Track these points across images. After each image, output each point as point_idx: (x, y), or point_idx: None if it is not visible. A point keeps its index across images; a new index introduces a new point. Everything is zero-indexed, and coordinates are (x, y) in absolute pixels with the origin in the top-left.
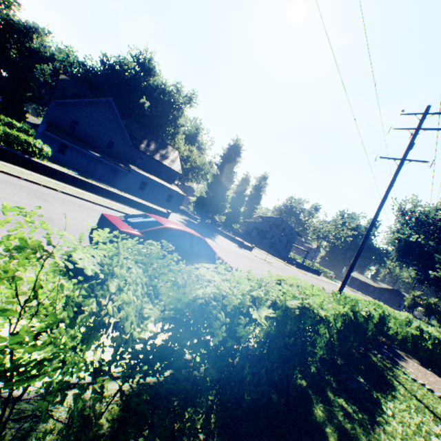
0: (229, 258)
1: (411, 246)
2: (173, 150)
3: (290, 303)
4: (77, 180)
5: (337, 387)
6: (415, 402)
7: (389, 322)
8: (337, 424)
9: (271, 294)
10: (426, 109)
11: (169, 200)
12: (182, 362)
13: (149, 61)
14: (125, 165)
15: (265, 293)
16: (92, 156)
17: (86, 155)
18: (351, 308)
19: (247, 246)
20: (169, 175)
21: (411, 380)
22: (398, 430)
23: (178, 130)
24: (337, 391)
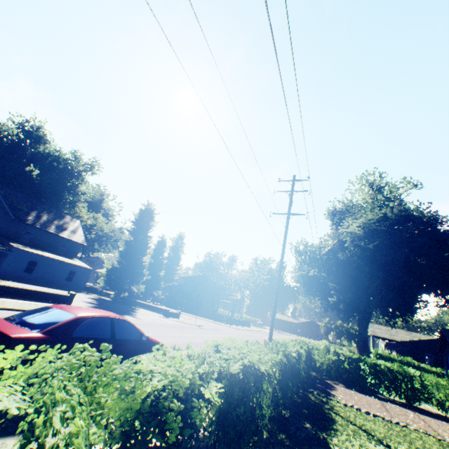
0: (156, 332)
1: (311, 280)
2: (73, 219)
3: (233, 368)
4: None
5: (291, 443)
6: (351, 427)
7: (314, 355)
8: None
9: (215, 364)
10: (294, 178)
11: (71, 277)
12: None
13: (38, 129)
14: (3, 243)
15: (209, 366)
16: None
17: None
18: (283, 352)
19: (174, 313)
20: (70, 248)
21: (344, 406)
22: None
23: (79, 198)
24: (292, 448)
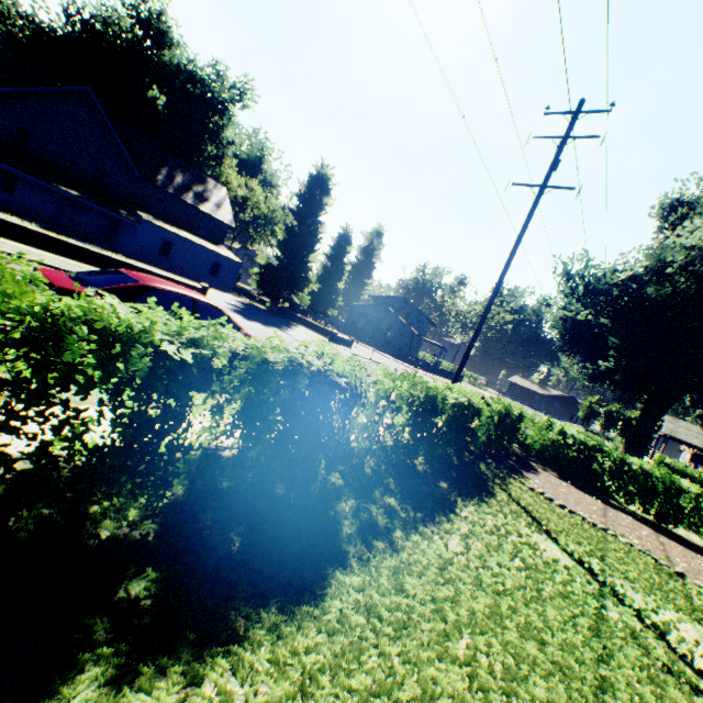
0: None
1: (580, 328)
2: (217, 186)
3: (273, 357)
4: (28, 233)
5: (397, 489)
6: (512, 507)
7: (526, 428)
8: (368, 518)
9: (233, 341)
10: (579, 106)
11: (216, 272)
12: (20, 385)
13: (158, 17)
14: (131, 211)
15: (215, 336)
16: (67, 196)
17: (55, 194)
18: (427, 391)
19: (344, 340)
20: (214, 230)
21: (526, 489)
22: (464, 529)
23: (225, 151)
24: (394, 493)
